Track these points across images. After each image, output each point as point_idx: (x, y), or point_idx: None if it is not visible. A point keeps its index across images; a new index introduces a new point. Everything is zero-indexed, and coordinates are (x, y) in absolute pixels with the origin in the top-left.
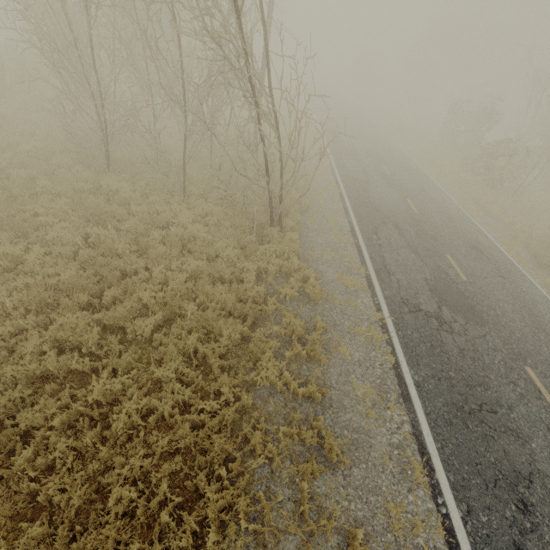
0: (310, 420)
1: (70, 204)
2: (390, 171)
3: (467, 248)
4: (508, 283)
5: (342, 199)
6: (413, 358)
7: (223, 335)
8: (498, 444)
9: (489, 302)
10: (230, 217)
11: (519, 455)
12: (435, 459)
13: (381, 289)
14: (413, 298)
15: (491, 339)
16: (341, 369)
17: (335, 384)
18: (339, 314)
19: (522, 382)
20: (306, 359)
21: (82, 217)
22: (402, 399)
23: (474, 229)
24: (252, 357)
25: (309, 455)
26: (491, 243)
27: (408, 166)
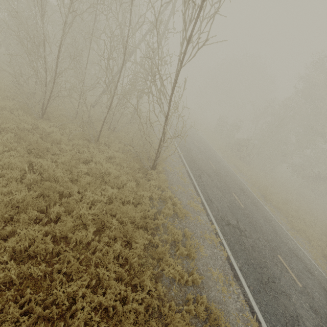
0: (197, 299)
1: (14, 138)
2: (198, 144)
3: (239, 190)
4: (258, 209)
5: (180, 157)
6: (234, 253)
7: (136, 241)
8: (281, 301)
9: (255, 220)
10: (126, 161)
11: (290, 306)
12: (259, 315)
13: (210, 211)
14: (225, 217)
15: (261, 240)
16: (203, 261)
17: (202, 272)
18: (194, 226)
19: (279, 264)
20: (184, 256)
21: (25, 149)
22: (235, 278)
23: (239, 180)
24: (157, 256)
25: (201, 325)
26: (246, 188)
27: (205, 143)
